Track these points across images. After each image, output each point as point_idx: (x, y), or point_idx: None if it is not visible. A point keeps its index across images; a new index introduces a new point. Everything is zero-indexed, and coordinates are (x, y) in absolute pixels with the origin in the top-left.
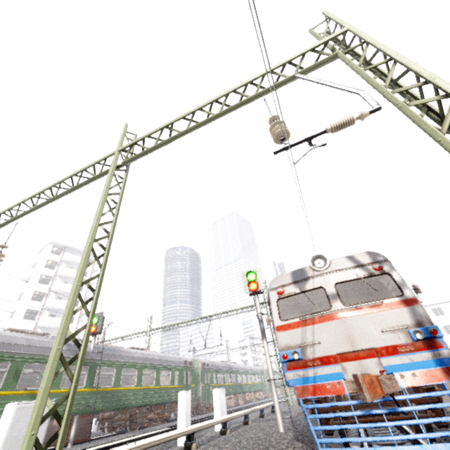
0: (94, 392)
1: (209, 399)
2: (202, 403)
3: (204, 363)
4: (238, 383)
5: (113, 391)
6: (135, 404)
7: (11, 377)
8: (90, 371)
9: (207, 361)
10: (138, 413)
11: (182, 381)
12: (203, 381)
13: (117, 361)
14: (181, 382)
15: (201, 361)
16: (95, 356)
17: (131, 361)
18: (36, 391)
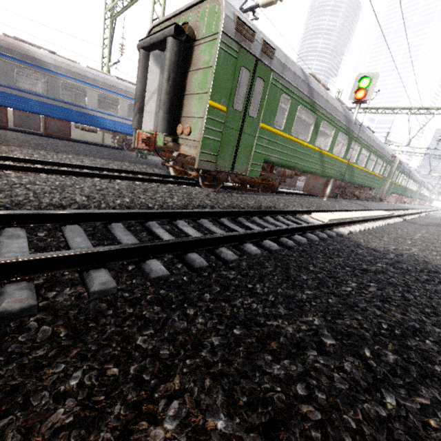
0: (344, 164)
1: (387, 194)
2: (384, 196)
3: (400, 161)
4: (405, 187)
5: (352, 167)
6: (357, 182)
7: (314, 133)
8: (348, 144)
9: (401, 160)
10: (348, 188)
11: (383, 173)
12: (392, 178)
13: (363, 139)
14: (383, 174)
15: (398, 158)
16: (354, 128)
17: (369, 143)
18: (322, 151)
